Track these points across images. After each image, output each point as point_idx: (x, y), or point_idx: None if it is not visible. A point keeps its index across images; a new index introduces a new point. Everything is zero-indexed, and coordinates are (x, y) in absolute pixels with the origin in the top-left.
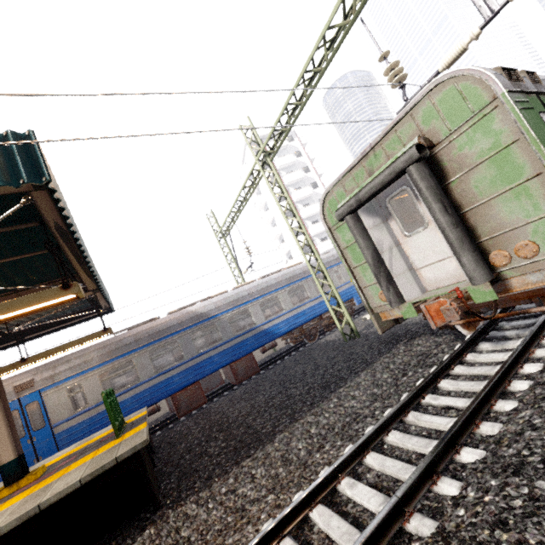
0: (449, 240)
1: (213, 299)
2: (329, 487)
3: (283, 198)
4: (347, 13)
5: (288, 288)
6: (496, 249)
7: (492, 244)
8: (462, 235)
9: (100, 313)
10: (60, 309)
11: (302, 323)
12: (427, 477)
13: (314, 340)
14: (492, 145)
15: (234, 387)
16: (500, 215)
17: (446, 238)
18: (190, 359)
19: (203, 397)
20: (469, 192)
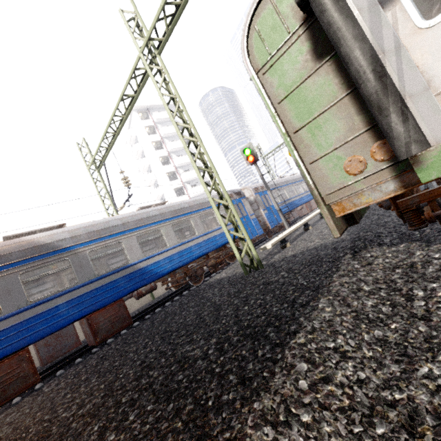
0: None
1: (69, 227)
2: None
3: (166, 162)
4: None
5: (172, 221)
6: None
7: None
8: None
9: None
10: None
11: (188, 261)
12: None
13: (200, 282)
14: None
15: (93, 350)
16: None
17: None
18: (13, 313)
19: (33, 373)
20: None
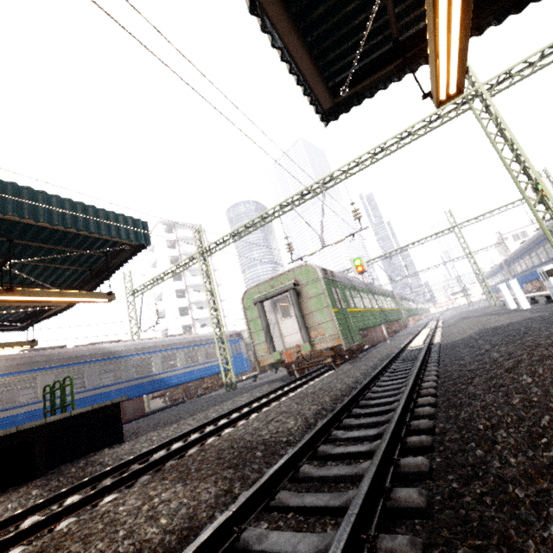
0: (298, 323)
1: (124, 342)
2: (238, 411)
3: (178, 279)
4: (274, 211)
5: (186, 349)
6: (313, 331)
7: (312, 329)
8: (303, 322)
9: (27, 326)
10: (19, 310)
11: (190, 380)
12: (279, 399)
13: (192, 399)
14: (316, 292)
15: None
16: (316, 318)
17: (297, 322)
18: (91, 389)
19: None
20: (308, 306)
